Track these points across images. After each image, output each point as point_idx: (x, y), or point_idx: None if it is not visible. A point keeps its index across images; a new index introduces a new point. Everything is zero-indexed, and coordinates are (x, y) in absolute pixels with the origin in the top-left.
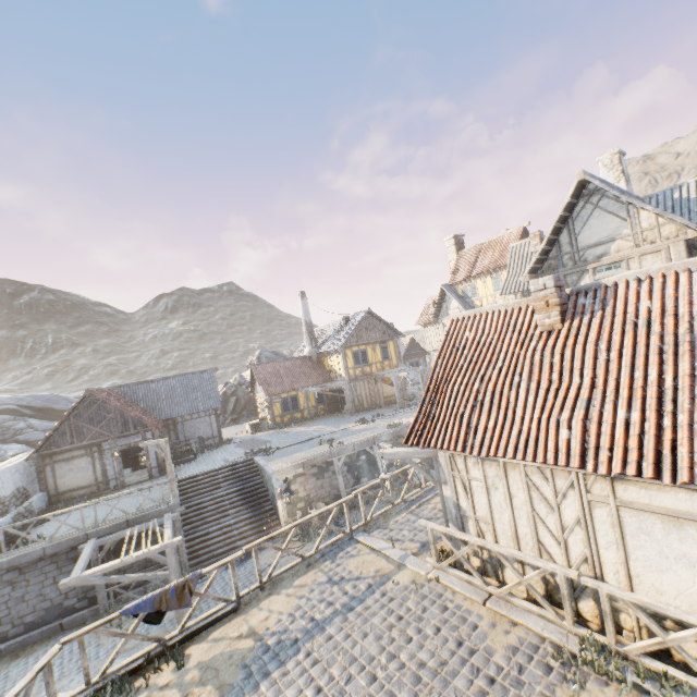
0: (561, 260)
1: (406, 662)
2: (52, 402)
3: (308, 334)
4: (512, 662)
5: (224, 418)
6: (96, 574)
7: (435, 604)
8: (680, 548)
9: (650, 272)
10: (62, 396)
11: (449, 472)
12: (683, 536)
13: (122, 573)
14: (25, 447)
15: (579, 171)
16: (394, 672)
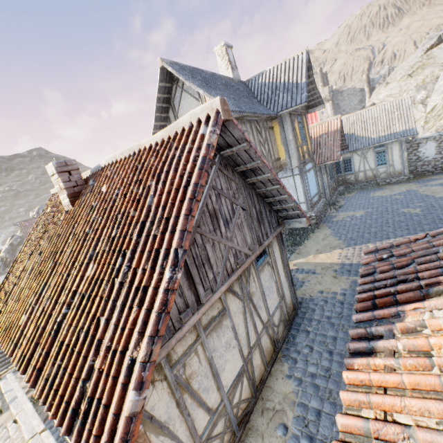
0: None
1: None
2: None
3: None
4: None
5: None
6: None
7: None
8: None
9: (117, 157)
10: None
11: None
12: None
13: None
14: None
15: (159, 59)
16: None
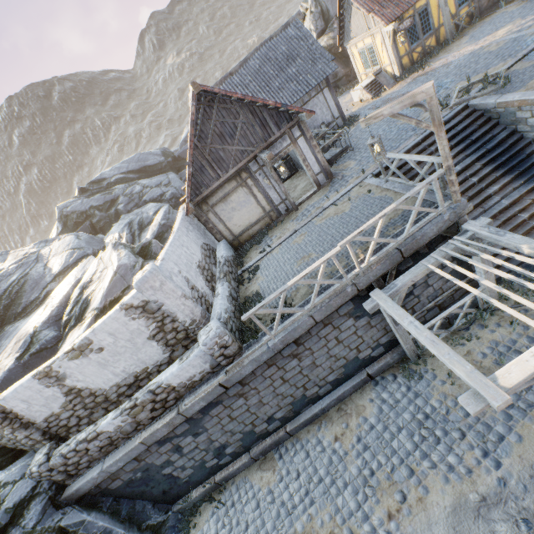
0: None
1: None
2: (143, 161)
3: None
4: None
5: None
6: (524, 380)
7: None
8: None
9: None
10: (145, 153)
11: None
12: None
13: (409, 311)
14: (156, 204)
15: None
16: None
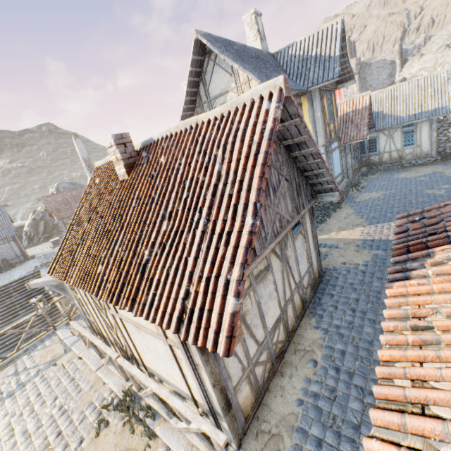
0: (203, 108)
1: (16, 433)
2: None
3: (88, 168)
4: (81, 416)
5: (38, 238)
6: None
7: (68, 379)
8: (144, 342)
9: (172, 131)
10: None
11: (71, 292)
12: (142, 335)
13: None
14: None
15: (194, 30)
16: (2, 444)
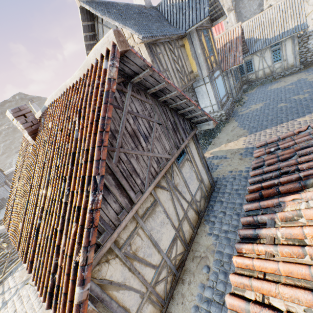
0: None
1: None
2: None
3: None
4: None
5: None
6: None
7: (34, 295)
8: None
9: (54, 98)
10: None
11: None
12: None
13: None
14: None
15: None
16: None
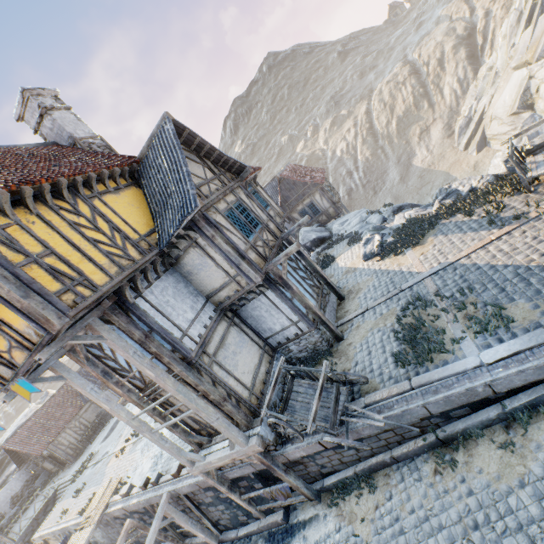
0: None
1: None
2: None
3: None
4: None
5: None
6: None
7: None
8: None
9: None
10: None
11: None
12: None
13: None
14: None
15: None
16: None
